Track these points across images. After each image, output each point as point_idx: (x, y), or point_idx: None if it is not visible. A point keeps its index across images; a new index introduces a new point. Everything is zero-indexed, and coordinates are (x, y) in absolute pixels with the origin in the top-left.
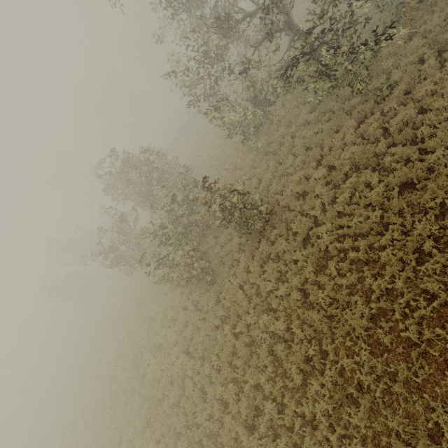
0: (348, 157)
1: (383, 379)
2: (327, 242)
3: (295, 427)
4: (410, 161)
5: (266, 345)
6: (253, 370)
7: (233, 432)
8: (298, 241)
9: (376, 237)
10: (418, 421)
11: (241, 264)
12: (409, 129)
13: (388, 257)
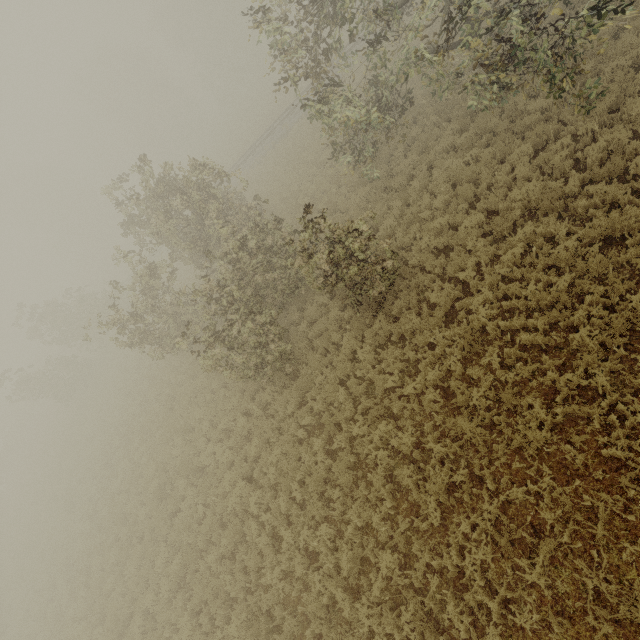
0: (520, 197)
1: (572, 517)
2: (484, 319)
3: (431, 588)
4: (615, 207)
5: (382, 468)
6: (359, 505)
7: (325, 598)
8: (438, 317)
9: (564, 312)
10: (626, 578)
11: (343, 349)
12: (618, 159)
13: (581, 341)
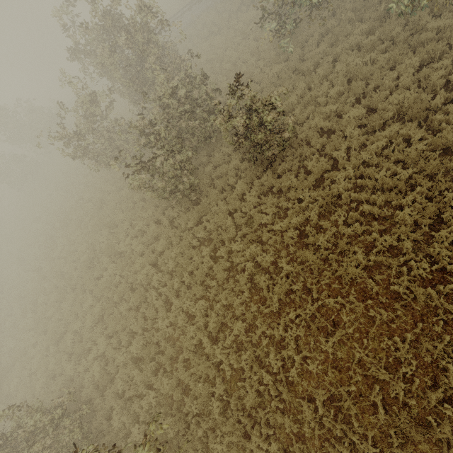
0: (397, 101)
1: (358, 320)
2: (342, 189)
3: (262, 344)
4: None
5: (247, 273)
6: (227, 292)
7: (195, 340)
8: (310, 181)
9: (398, 195)
10: (378, 356)
11: (236, 190)
12: None
13: (403, 217)
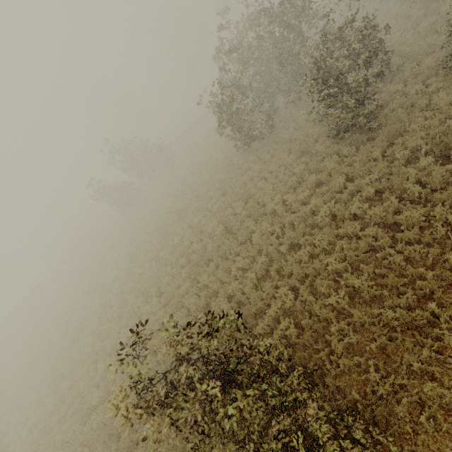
0: None
1: None
2: None
3: None
4: None
5: None
6: None
7: None
8: None
9: None
10: None
11: (447, 96)
12: None
13: None
